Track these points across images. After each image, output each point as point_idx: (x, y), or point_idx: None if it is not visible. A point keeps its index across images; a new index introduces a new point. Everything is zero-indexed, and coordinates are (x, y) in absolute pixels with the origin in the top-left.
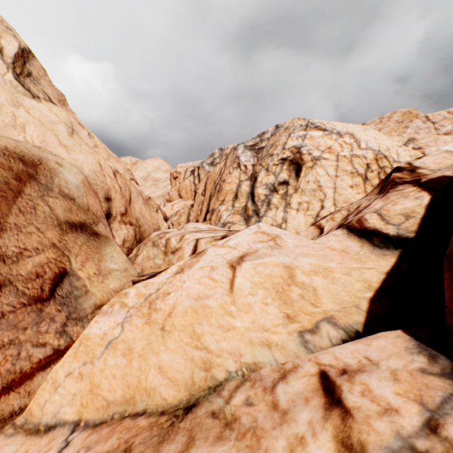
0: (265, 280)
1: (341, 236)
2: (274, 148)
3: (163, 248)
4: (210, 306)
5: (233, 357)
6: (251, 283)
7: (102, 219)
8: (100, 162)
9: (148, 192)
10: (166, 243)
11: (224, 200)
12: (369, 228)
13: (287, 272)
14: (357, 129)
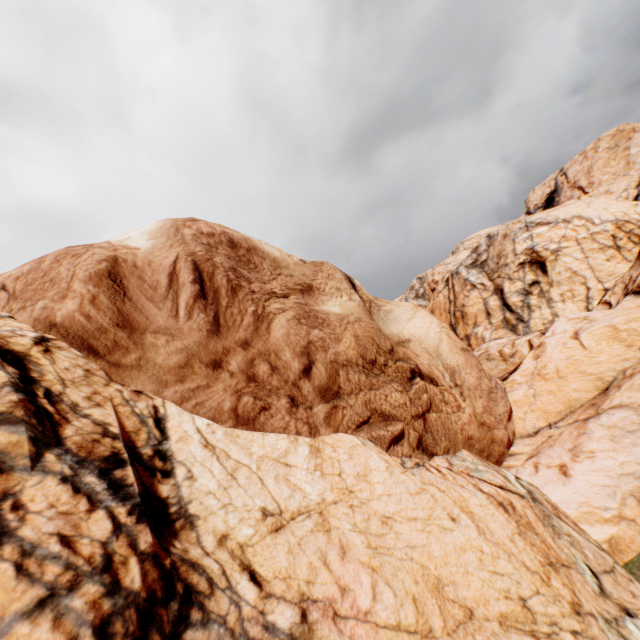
0: (600, 337)
1: (631, 299)
2: (505, 257)
3: (499, 358)
4: (578, 359)
5: (610, 371)
6: (593, 341)
7: None
8: None
9: None
10: (500, 354)
11: (475, 322)
12: None
13: (610, 328)
14: (580, 209)
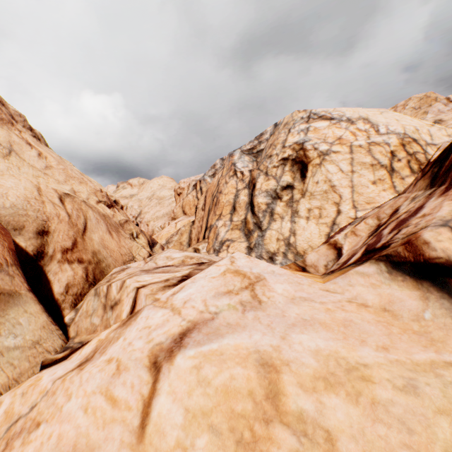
0: (214, 404)
1: (376, 277)
2: (273, 148)
3: (103, 299)
4: None
5: None
6: (185, 412)
7: (4, 267)
8: (40, 185)
9: (153, 211)
10: (107, 291)
11: (221, 214)
12: (437, 259)
13: (263, 380)
14: (372, 113)
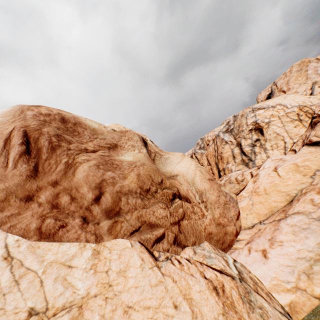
0: (288, 170)
1: (306, 148)
2: (242, 127)
3: (235, 182)
4: (276, 183)
5: (294, 190)
6: (285, 172)
7: None
8: None
9: None
10: (236, 179)
11: (227, 161)
12: (314, 141)
13: (294, 165)
14: (280, 100)
